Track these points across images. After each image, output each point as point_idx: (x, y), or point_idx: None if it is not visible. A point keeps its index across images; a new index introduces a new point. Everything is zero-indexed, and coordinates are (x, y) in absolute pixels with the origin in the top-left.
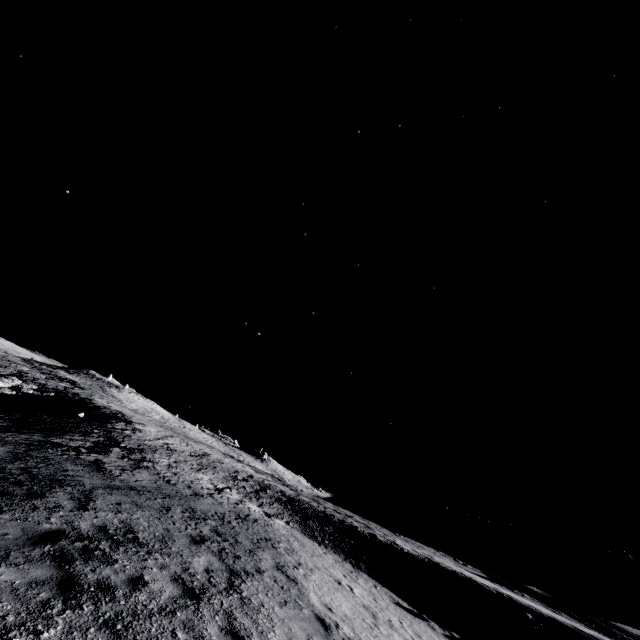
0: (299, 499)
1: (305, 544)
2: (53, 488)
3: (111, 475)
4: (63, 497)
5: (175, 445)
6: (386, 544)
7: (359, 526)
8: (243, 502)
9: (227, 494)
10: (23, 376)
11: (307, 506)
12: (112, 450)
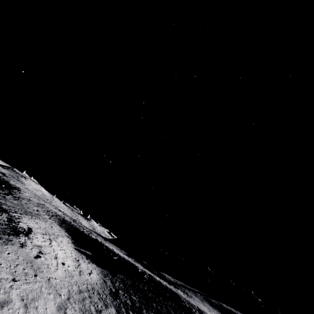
0: (68, 221)
1: (54, 224)
2: None
3: (7, 199)
4: None
5: (33, 199)
6: (85, 233)
7: (83, 230)
8: (44, 215)
9: (40, 212)
10: None
11: (68, 222)
12: (10, 195)
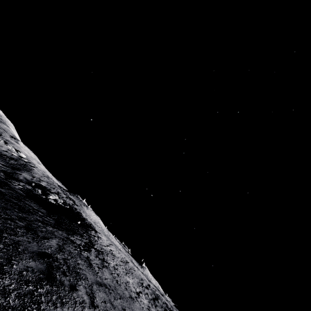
0: None
1: None
2: (78, 280)
3: (95, 271)
4: (83, 291)
5: (114, 252)
6: None
7: None
8: (150, 308)
9: (142, 298)
10: (59, 194)
11: None
12: (92, 250)
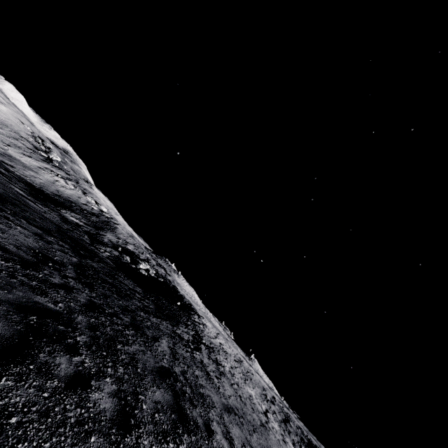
0: (315, 444)
1: None
2: (208, 412)
3: (216, 385)
4: (219, 432)
5: (225, 346)
6: None
7: None
8: (284, 438)
9: (271, 422)
10: (149, 262)
11: None
12: (201, 347)
